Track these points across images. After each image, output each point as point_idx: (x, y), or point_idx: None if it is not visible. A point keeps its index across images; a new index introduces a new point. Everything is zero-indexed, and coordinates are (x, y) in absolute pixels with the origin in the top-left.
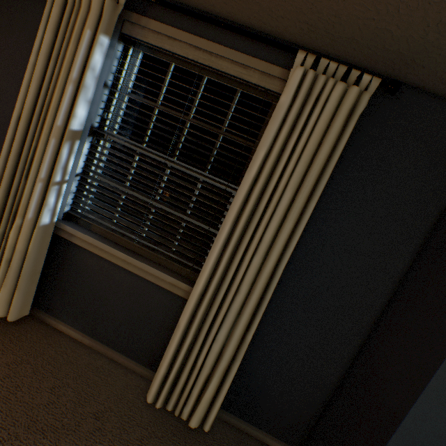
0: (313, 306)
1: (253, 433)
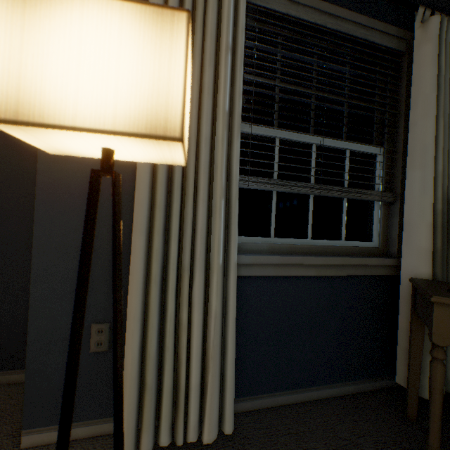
0: (4, 200)
1: (4, 381)
